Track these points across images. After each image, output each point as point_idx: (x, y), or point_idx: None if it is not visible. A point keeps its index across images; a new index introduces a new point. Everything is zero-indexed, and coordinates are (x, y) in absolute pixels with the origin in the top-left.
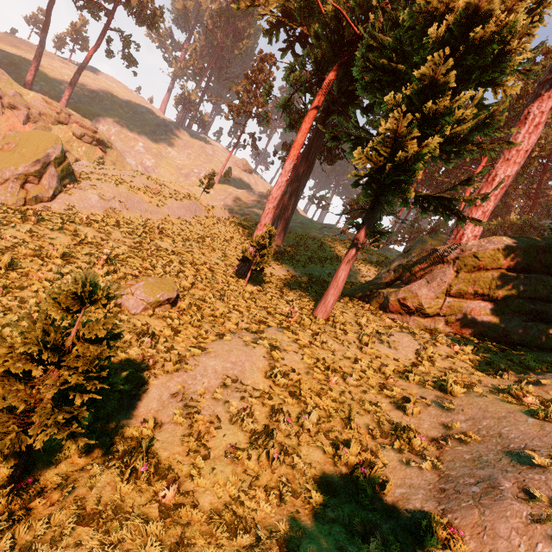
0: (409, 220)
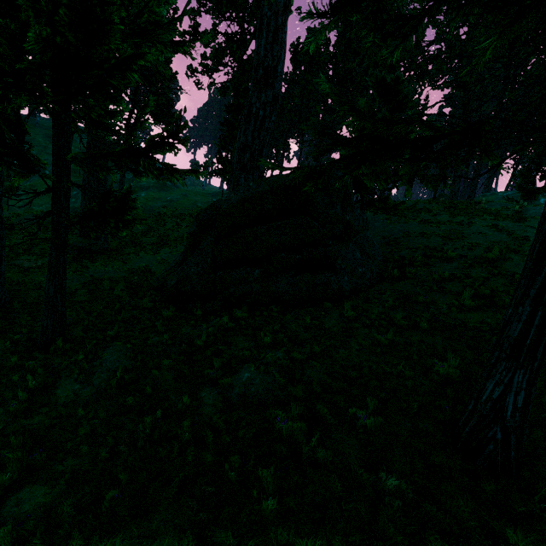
0: (112, 192)
